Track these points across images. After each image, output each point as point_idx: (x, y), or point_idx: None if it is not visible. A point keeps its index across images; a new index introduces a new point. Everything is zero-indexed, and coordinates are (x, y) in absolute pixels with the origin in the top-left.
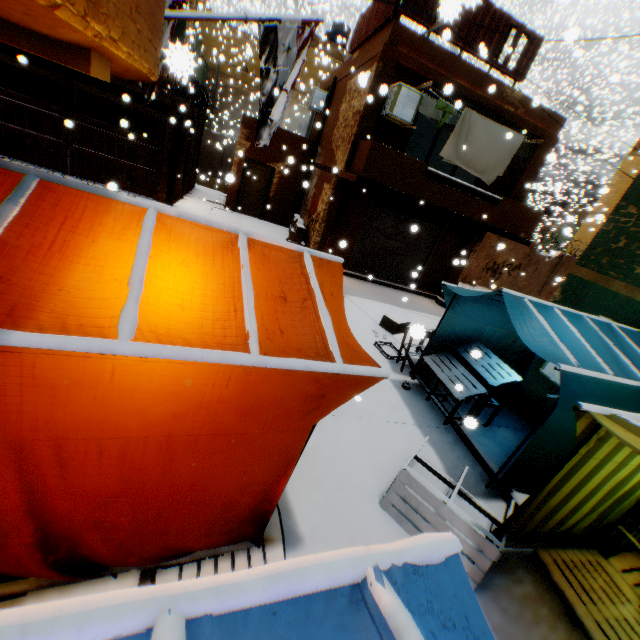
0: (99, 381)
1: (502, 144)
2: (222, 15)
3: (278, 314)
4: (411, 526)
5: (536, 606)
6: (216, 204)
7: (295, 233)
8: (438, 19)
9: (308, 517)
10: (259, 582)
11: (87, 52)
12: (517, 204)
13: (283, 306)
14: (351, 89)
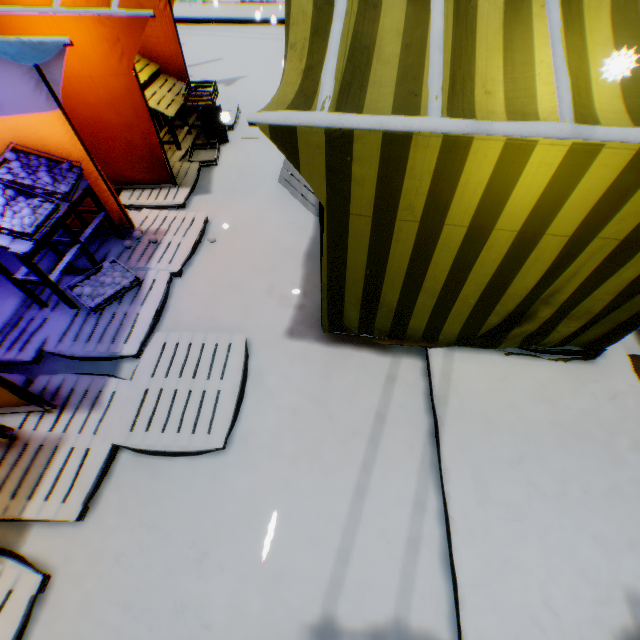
0: None
1: None
2: None
3: None
4: (291, 188)
5: None
6: None
7: None
8: None
9: (221, 184)
10: None
11: None
12: None
13: None
14: None
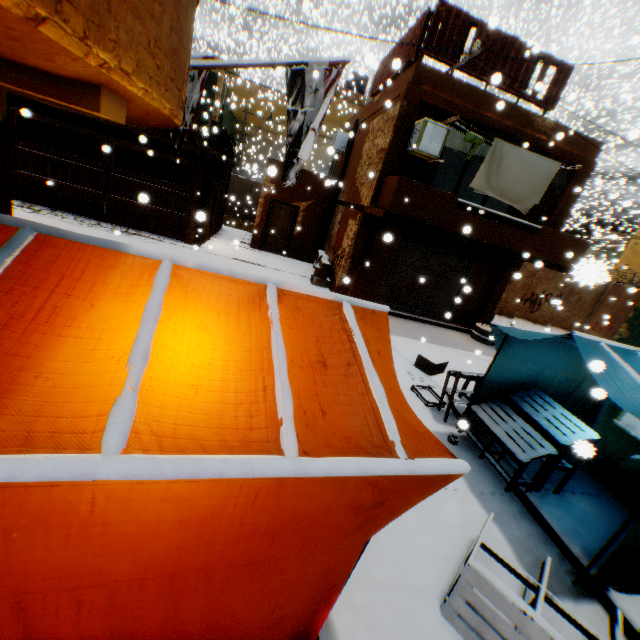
0: (73, 515)
1: (536, 172)
2: (250, 61)
3: (317, 386)
4: None
5: None
6: (242, 243)
7: (320, 269)
8: (462, 56)
9: (352, 633)
10: None
11: (96, 88)
12: (557, 232)
13: (323, 374)
14: (374, 128)
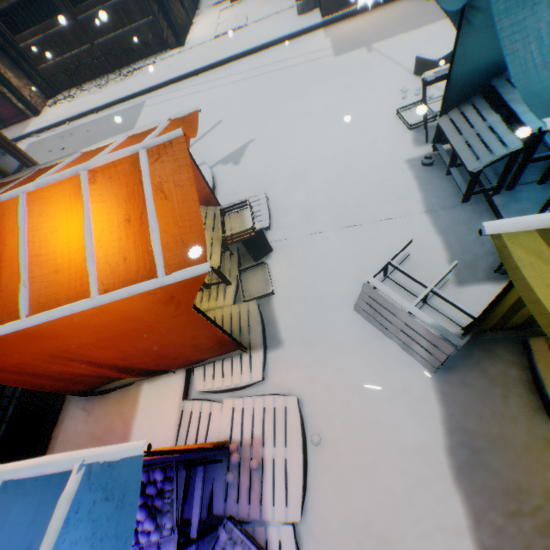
0: (39, 335)
1: None
2: None
3: (123, 241)
4: (379, 325)
5: (513, 385)
6: (223, 5)
7: None
8: None
9: (289, 327)
10: (30, 468)
11: None
12: None
13: (127, 230)
14: None
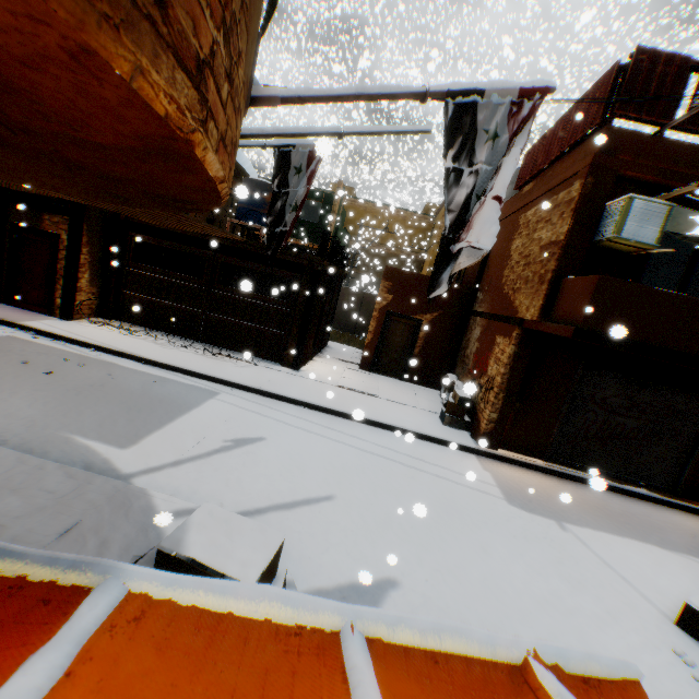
0: None
1: None
2: (383, 88)
3: None
4: None
5: None
6: (349, 364)
7: (455, 404)
8: (691, 102)
9: None
10: None
11: None
12: None
13: None
14: (528, 220)
